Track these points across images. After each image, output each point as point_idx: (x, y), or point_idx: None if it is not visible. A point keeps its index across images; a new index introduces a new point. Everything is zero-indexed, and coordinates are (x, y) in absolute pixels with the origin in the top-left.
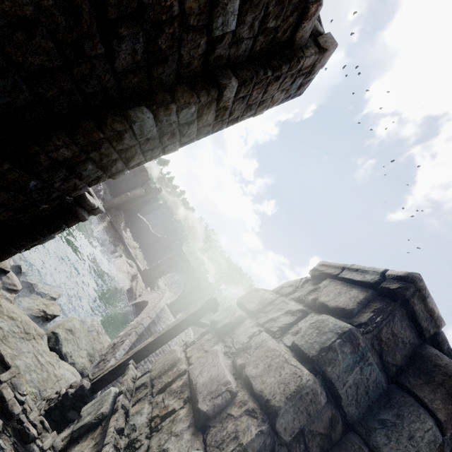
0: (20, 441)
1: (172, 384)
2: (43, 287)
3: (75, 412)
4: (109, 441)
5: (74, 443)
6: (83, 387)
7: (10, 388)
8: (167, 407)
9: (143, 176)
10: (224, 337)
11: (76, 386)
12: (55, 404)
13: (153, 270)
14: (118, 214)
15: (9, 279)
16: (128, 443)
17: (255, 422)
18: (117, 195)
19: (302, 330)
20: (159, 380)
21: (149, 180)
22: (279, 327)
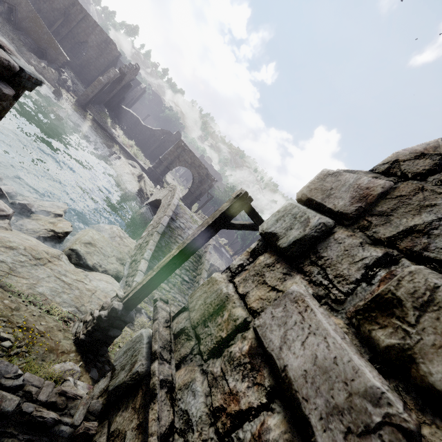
0: (35, 432)
1: (230, 345)
2: (42, 204)
3: (116, 330)
4: None
5: (114, 409)
6: (115, 309)
7: None
8: (235, 396)
9: (111, 50)
10: (302, 264)
11: (108, 308)
12: (92, 328)
13: (157, 167)
14: (99, 109)
15: None
16: None
17: None
18: (90, 84)
19: None
20: (206, 330)
21: (120, 56)
22: None
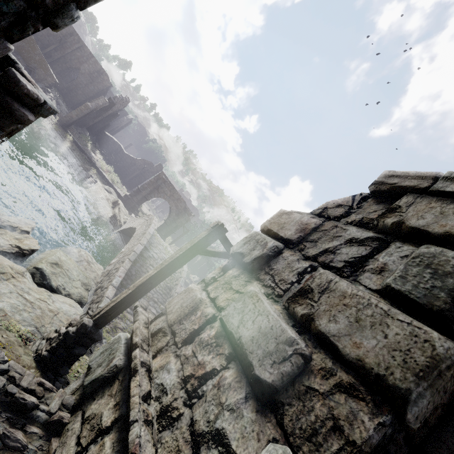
0: (16, 413)
1: (201, 333)
2: (8, 219)
3: (82, 348)
4: (136, 419)
5: (89, 400)
6: (85, 325)
7: None
8: (202, 365)
9: (103, 80)
10: (259, 274)
11: (77, 324)
12: (57, 344)
13: (134, 195)
14: (81, 132)
15: None
16: (161, 411)
17: (364, 408)
18: (75, 107)
19: (390, 267)
20: (181, 326)
21: (111, 87)
22: (345, 261)
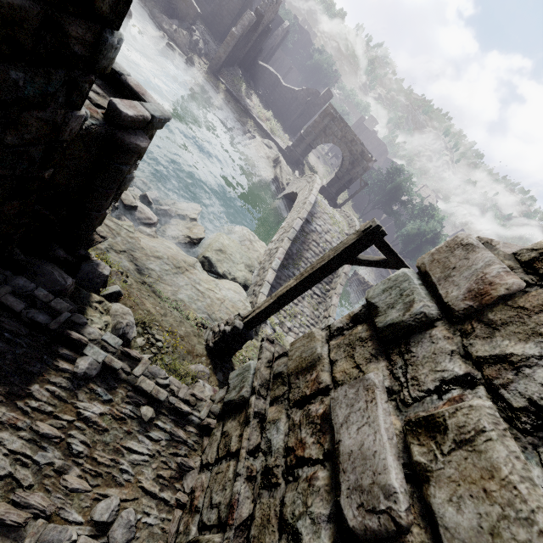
0: (178, 416)
1: (310, 404)
2: (180, 208)
3: (238, 344)
4: (239, 475)
5: (227, 416)
6: (237, 327)
7: (150, 377)
8: (303, 445)
9: None
10: (390, 352)
11: (231, 324)
12: (218, 339)
13: (297, 145)
14: (232, 73)
15: (142, 213)
16: (265, 470)
17: None
18: (223, 38)
19: None
20: (296, 382)
21: None
22: (529, 400)
